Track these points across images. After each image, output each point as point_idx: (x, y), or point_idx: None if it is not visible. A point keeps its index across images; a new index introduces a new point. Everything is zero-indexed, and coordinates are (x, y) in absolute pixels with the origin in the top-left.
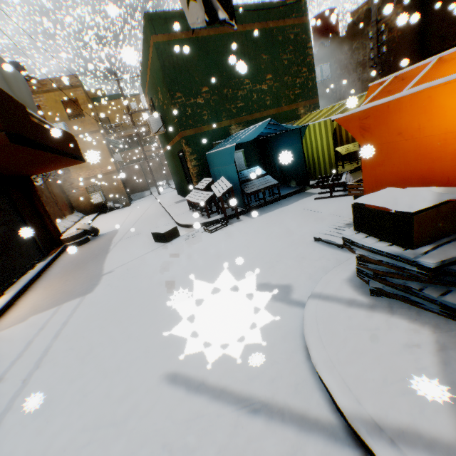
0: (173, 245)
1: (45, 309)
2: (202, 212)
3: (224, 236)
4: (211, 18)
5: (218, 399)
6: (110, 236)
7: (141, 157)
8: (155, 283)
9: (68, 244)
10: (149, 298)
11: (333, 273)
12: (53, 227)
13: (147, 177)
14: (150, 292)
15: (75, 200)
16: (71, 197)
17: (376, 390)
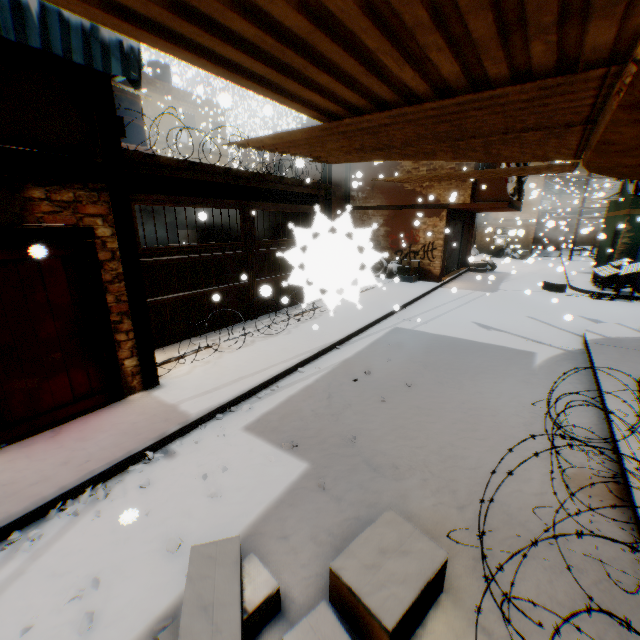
0: (554, 294)
1: (467, 289)
2: (598, 284)
3: (601, 303)
4: (634, 192)
5: (543, 323)
6: (503, 275)
7: (574, 207)
8: (532, 301)
9: (471, 268)
10: (526, 303)
11: (639, 324)
12: (469, 252)
13: (566, 236)
14: (528, 302)
15: (479, 236)
16: (478, 232)
17: (599, 331)
